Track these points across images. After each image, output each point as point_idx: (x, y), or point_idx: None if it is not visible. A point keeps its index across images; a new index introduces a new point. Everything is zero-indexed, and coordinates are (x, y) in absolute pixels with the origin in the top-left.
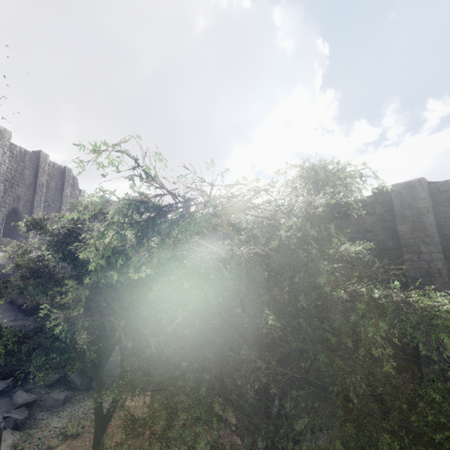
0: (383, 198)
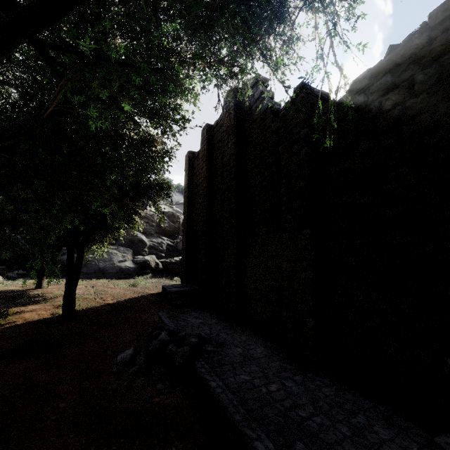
0: None
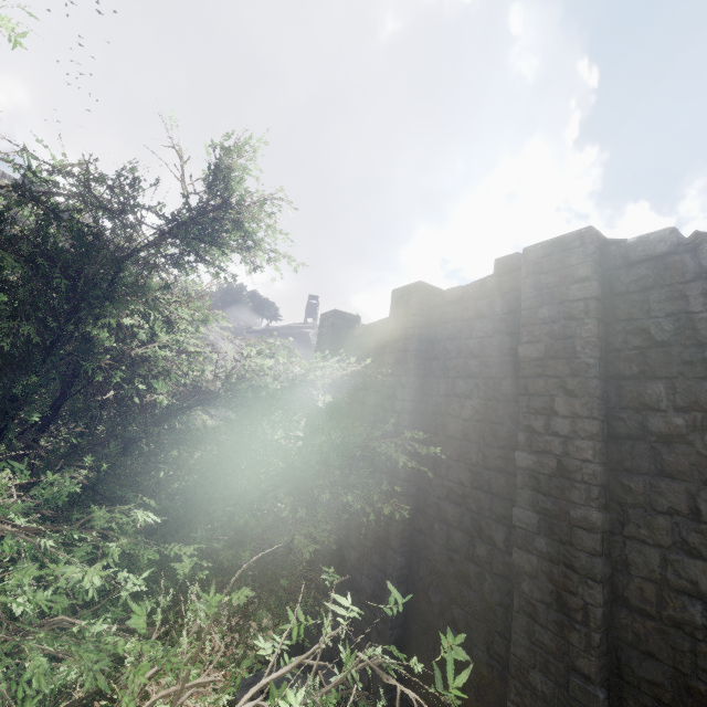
0: (512, 281)
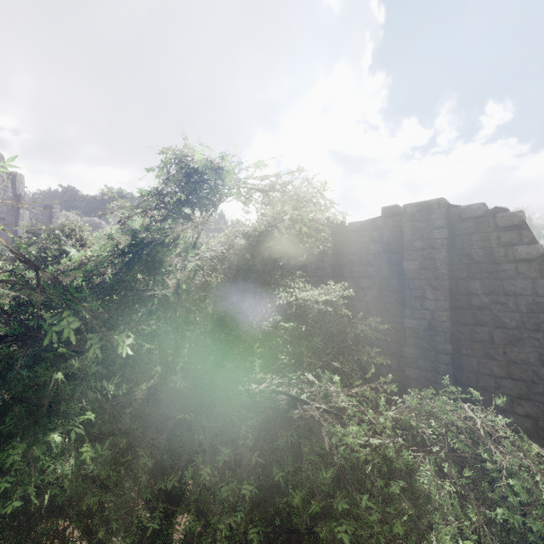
0: (394, 222)
